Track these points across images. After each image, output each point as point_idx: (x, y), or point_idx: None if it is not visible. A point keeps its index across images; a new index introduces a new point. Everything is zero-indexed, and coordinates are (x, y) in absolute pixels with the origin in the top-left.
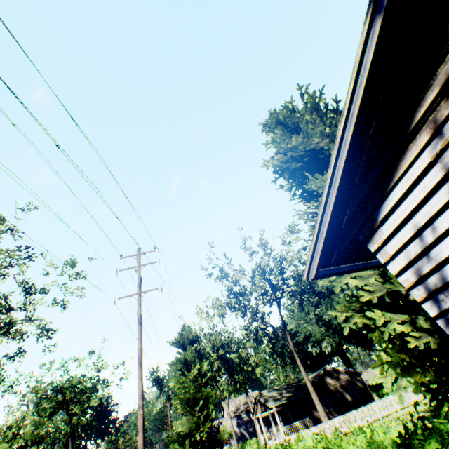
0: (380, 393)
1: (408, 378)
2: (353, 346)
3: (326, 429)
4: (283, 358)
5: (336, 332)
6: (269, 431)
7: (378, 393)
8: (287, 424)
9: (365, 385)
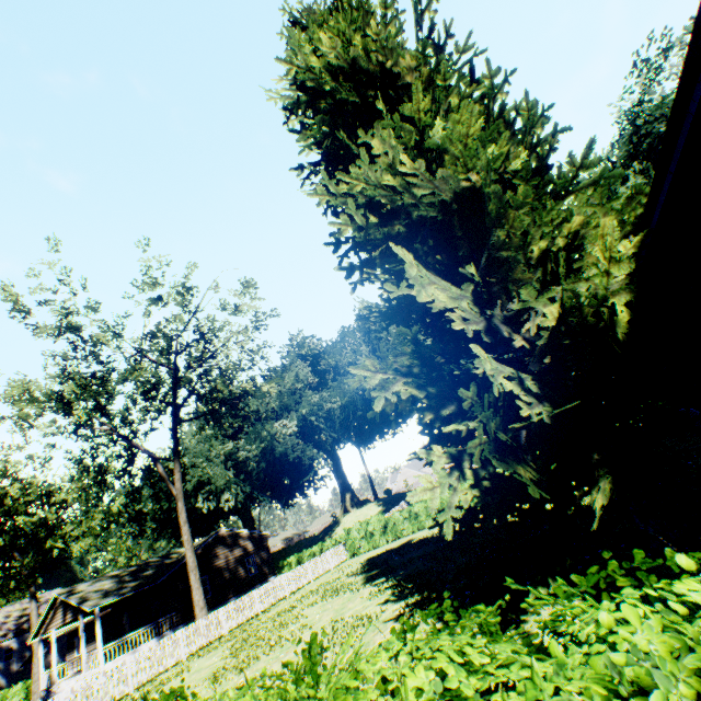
0: (281, 566)
1: (466, 490)
2: (269, 500)
3: (203, 628)
4: (142, 523)
5: (250, 480)
6: (68, 661)
7: (278, 565)
8: (115, 639)
9: (270, 554)
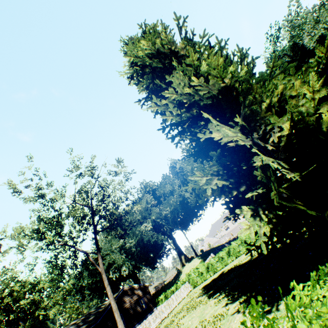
0: (157, 301)
1: (265, 226)
2: (145, 266)
3: None
4: (83, 292)
5: (133, 258)
6: None
7: (155, 301)
8: None
9: (151, 295)
